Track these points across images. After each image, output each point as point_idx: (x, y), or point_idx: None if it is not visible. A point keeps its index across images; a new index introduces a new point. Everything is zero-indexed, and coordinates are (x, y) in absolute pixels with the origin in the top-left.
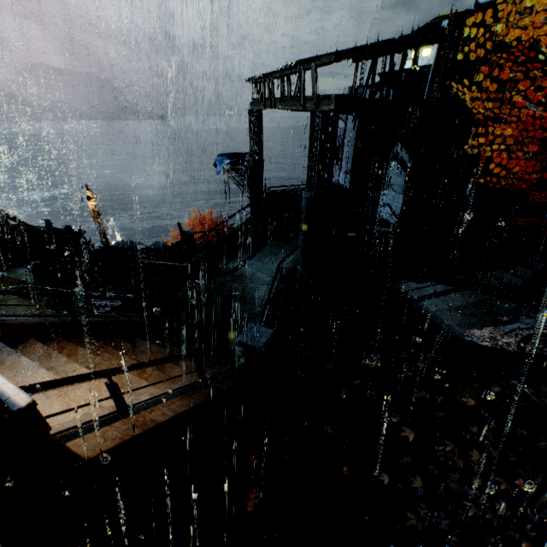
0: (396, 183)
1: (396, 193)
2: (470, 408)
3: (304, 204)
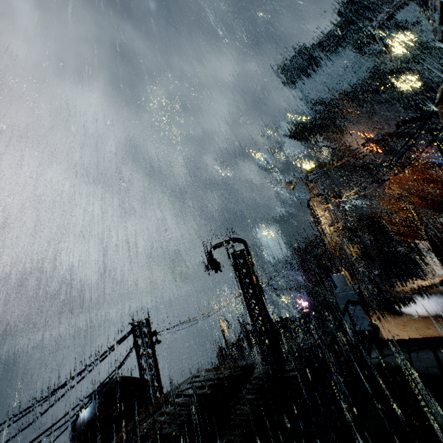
0: None
1: None
2: None
3: None
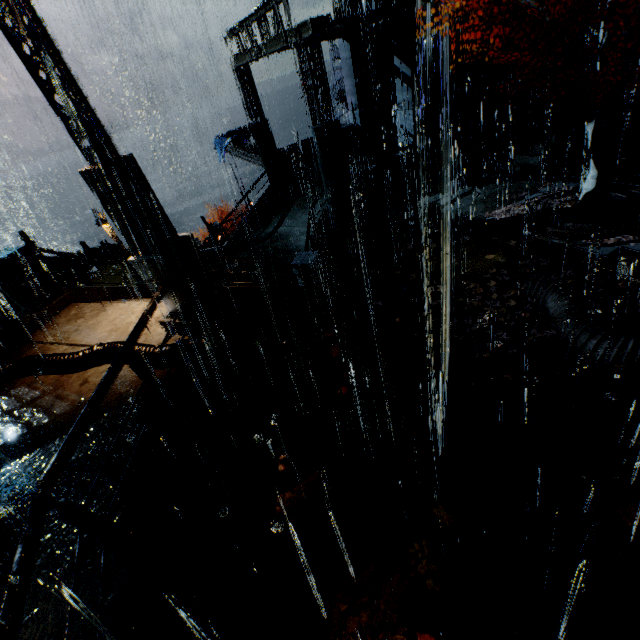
0: (402, 100)
1: (405, 111)
2: (491, 261)
3: (315, 140)
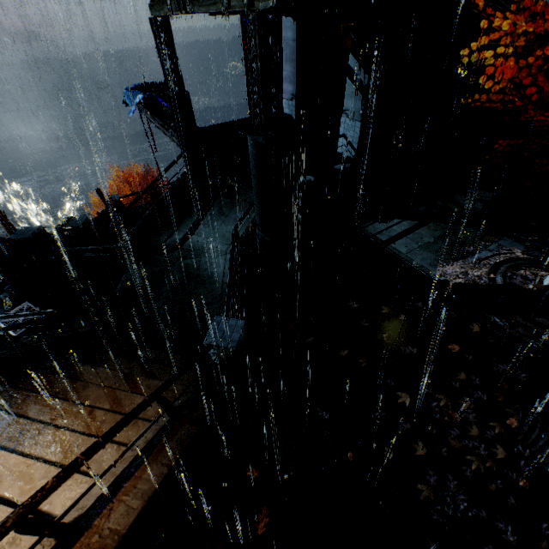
0: (350, 107)
1: (351, 120)
2: (455, 354)
3: (252, 154)
